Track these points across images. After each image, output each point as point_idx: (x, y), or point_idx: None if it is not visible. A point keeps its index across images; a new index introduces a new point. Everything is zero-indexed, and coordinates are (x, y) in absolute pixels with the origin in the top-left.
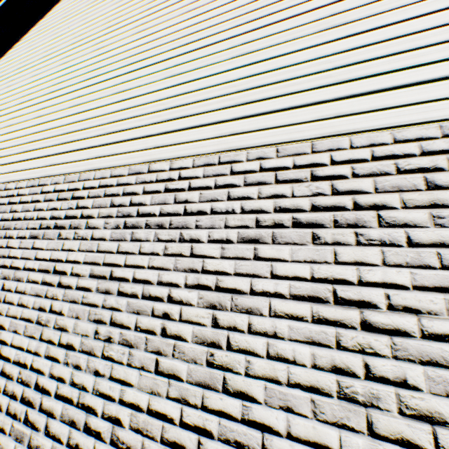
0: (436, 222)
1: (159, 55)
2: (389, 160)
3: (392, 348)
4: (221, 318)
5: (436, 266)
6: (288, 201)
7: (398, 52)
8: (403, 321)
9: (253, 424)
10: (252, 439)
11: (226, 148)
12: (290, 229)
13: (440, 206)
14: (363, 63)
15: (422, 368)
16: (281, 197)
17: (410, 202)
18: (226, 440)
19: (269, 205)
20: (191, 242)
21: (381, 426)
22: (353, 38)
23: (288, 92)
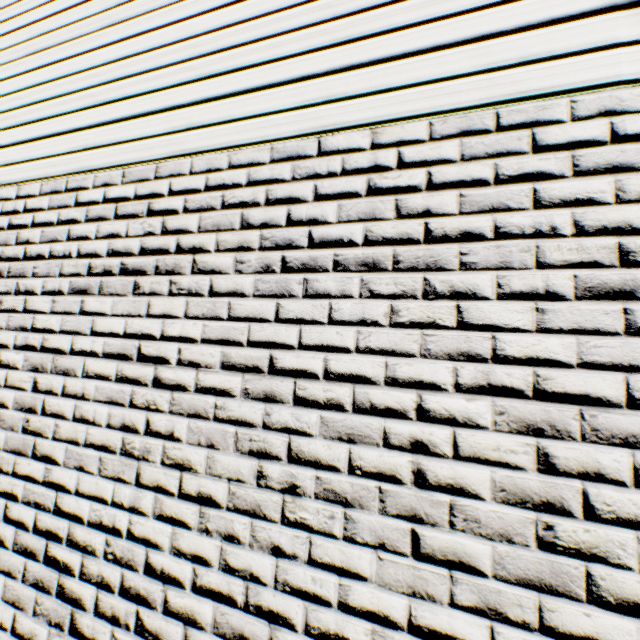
0: (238, 268)
1: (25, 14)
2: (219, 191)
3: (171, 403)
4: (42, 382)
5: (225, 317)
6: (122, 243)
7: (264, 38)
8: (186, 376)
9: (52, 485)
10: (49, 499)
11: (76, 169)
12: (118, 277)
13: (246, 249)
14: (229, 51)
15: (188, 421)
16: (117, 237)
17: (223, 244)
18: (28, 502)
19: (104, 247)
20: (27, 294)
21: (146, 476)
22: (228, 10)
23: (150, 89)
